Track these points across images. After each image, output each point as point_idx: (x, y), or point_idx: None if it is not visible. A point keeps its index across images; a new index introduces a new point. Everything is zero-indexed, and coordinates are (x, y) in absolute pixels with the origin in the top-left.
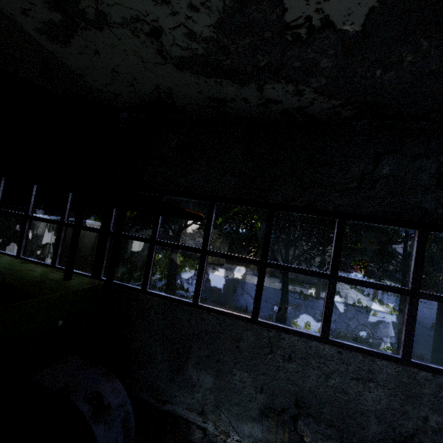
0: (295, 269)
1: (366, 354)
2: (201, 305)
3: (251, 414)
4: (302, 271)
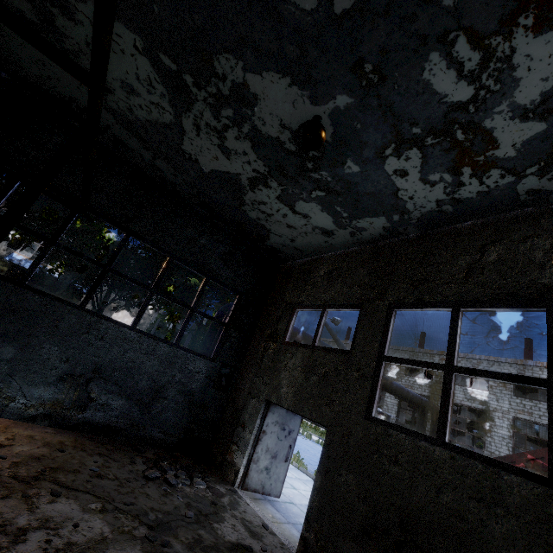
0: (130, 279)
1: (156, 339)
2: (28, 286)
3: (48, 380)
4: (134, 281)
